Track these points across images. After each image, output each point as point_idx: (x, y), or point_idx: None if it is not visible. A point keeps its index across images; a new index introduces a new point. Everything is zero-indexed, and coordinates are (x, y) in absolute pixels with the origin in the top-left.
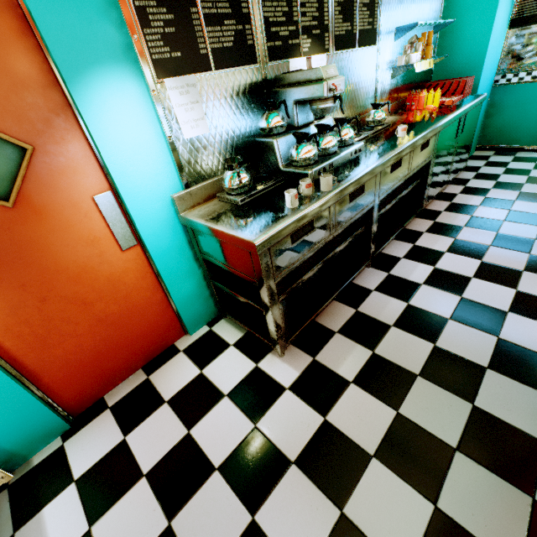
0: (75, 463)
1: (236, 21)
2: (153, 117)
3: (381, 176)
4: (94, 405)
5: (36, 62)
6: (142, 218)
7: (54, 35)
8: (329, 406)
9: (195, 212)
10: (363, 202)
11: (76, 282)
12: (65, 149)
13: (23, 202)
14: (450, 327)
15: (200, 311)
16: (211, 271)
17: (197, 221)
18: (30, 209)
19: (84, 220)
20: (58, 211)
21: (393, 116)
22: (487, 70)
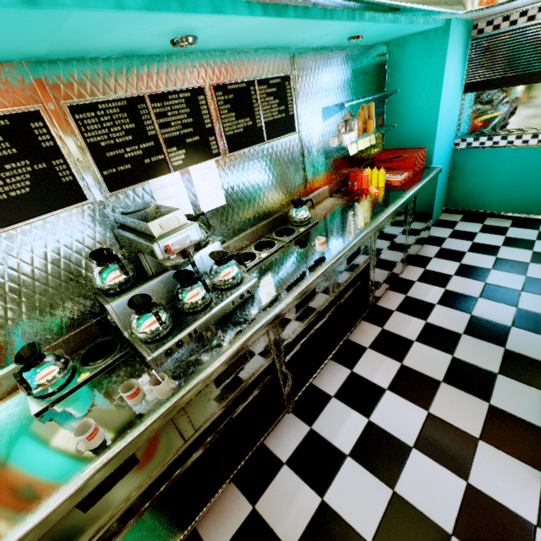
0: None
1: (30, 160)
2: None
3: (279, 325)
4: None
5: None
6: None
7: None
8: None
9: None
10: (251, 368)
11: None
12: None
13: None
14: None
15: None
16: None
17: None
18: None
19: None
20: None
21: (333, 198)
22: (443, 137)
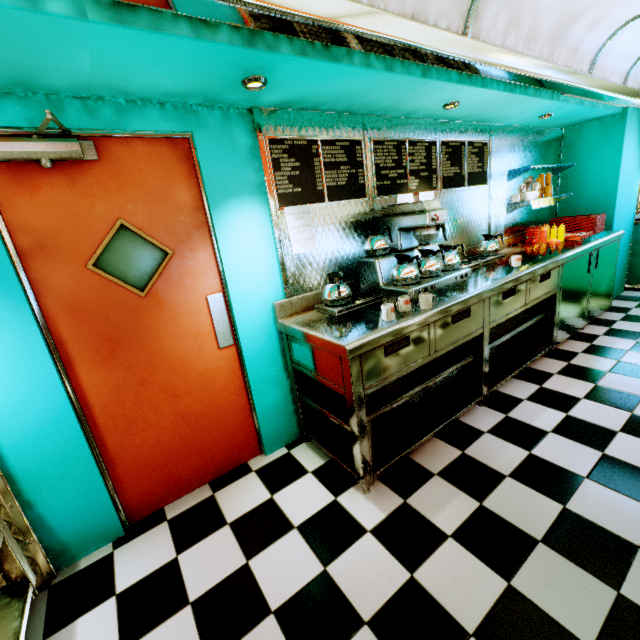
0: (120, 574)
1: (350, 166)
2: (270, 236)
3: (490, 302)
4: (152, 515)
5: (193, 193)
6: (243, 320)
7: (211, 177)
8: (418, 560)
9: (292, 320)
10: (469, 326)
11: (173, 372)
12: (195, 256)
13: (153, 294)
14: (586, 488)
15: (280, 428)
16: (299, 383)
17: (293, 327)
18: (157, 300)
19: (194, 315)
20: (177, 304)
21: (511, 248)
22: (622, 208)
